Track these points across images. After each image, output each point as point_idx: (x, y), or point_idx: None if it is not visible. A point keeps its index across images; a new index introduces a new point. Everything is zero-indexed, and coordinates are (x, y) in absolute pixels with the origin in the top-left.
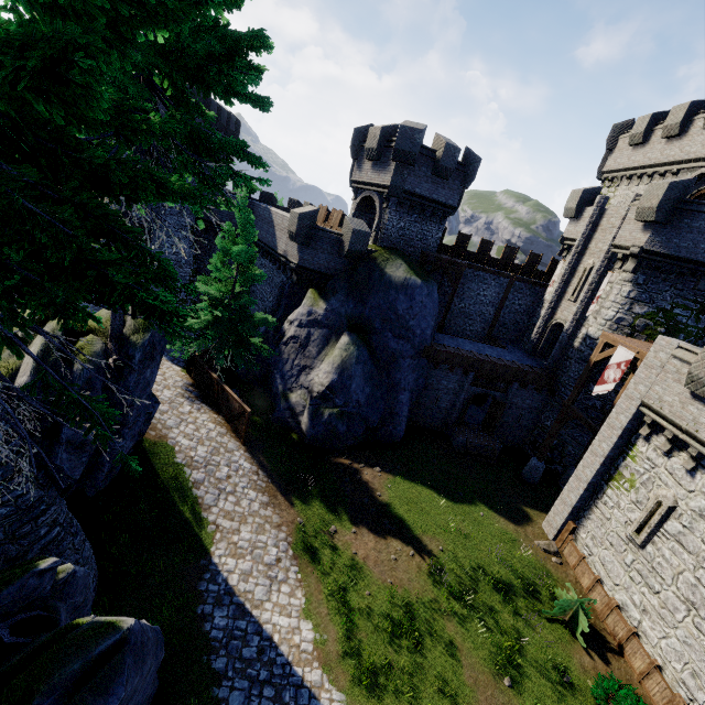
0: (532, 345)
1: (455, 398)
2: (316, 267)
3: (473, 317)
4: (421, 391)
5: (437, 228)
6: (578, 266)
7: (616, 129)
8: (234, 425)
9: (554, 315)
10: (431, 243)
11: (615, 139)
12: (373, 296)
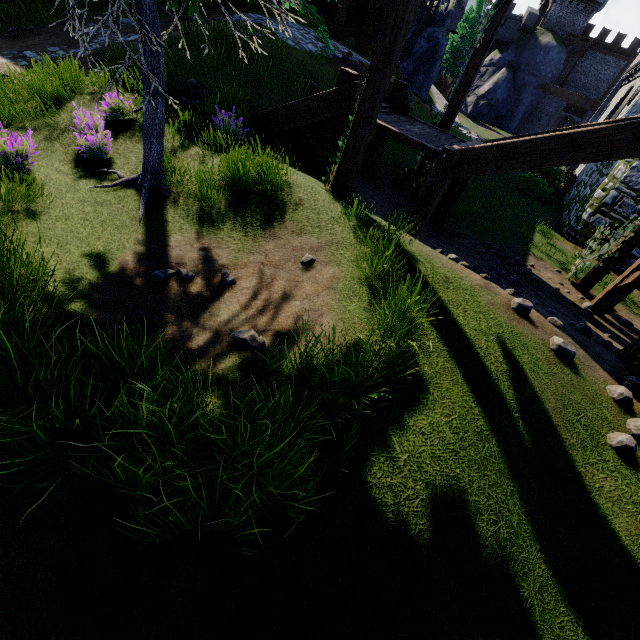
0: None
1: (550, 119)
2: (503, 39)
3: (590, 91)
4: (532, 113)
5: (584, 20)
6: None
7: None
8: (445, 92)
9: None
10: (576, 31)
11: None
12: (526, 52)
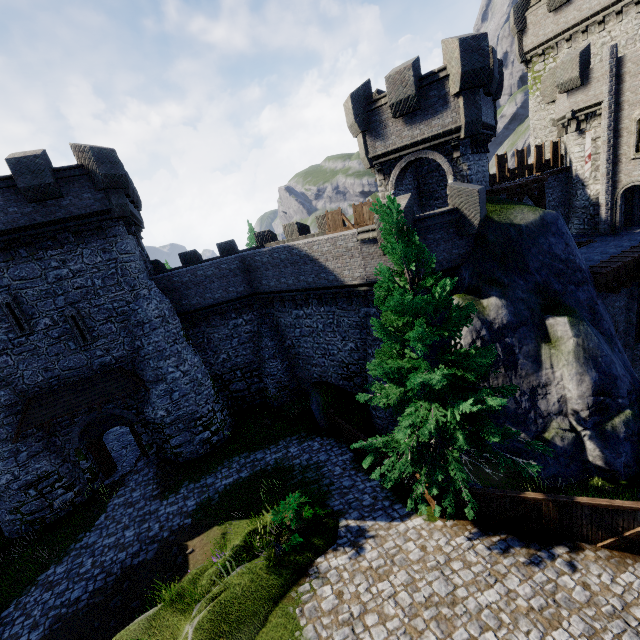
0: (608, 224)
1: (627, 313)
2: (436, 267)
3: None
4: None
5: (485, 159)
6: (619, 124)
7: (518, 9)
8: (632, 546)
9: (617, 184)
10: (486, 179)
11: (521, 18)
12: (529, 257)
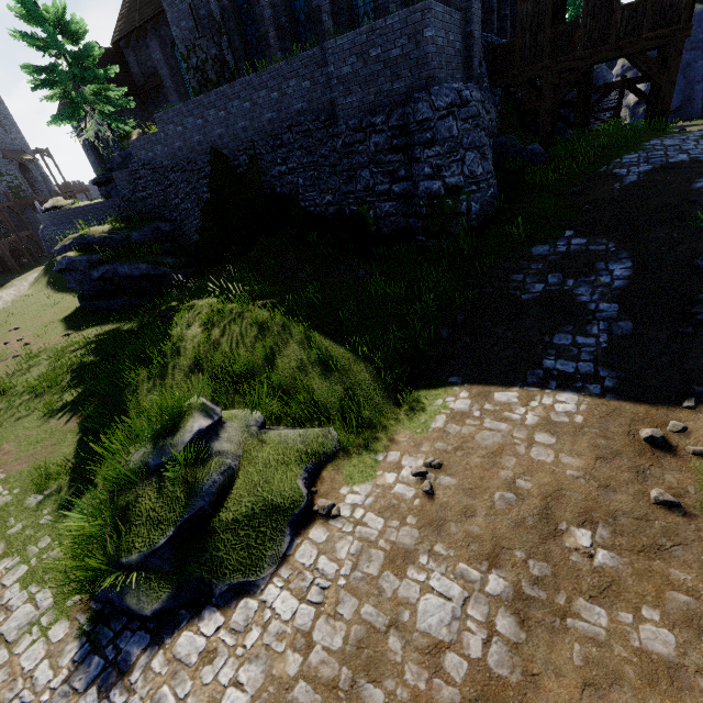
0: None
1: None
2: None
3: None
4: None
5: None
6: None
7: None
8: None
9: None
10: None
11: None
12: None
